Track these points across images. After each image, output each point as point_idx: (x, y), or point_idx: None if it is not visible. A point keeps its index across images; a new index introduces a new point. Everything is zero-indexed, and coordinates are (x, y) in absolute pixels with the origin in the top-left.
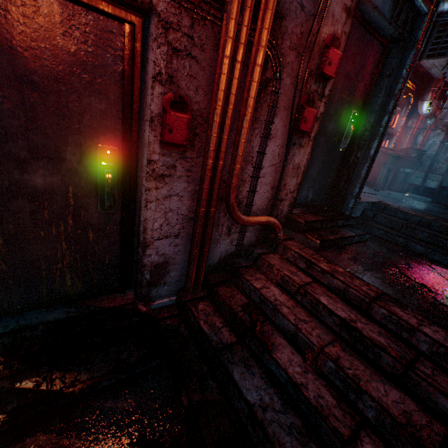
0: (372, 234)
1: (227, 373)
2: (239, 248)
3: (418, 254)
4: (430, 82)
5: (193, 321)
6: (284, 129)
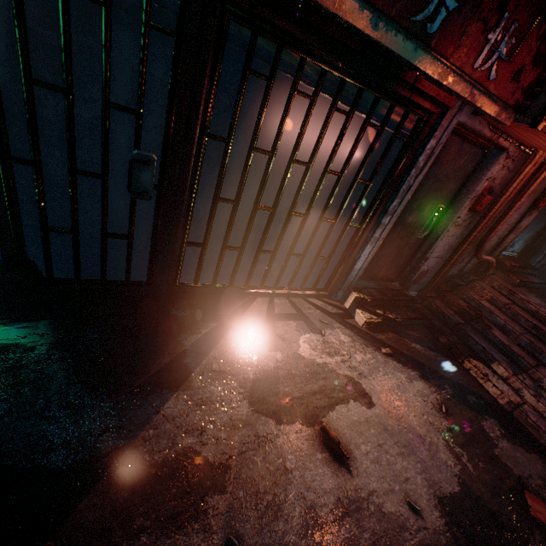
0: None
1: (466, 333)
2: (459, 272)
3: None
4: None
5: (435, 308)
6: (526, 204)
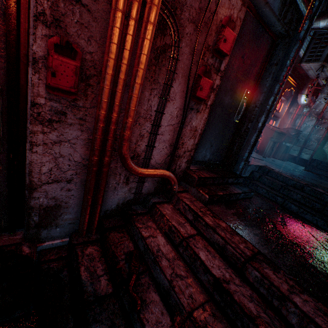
0: (257, 192)
1: None
2: (137, 196)
3: (292, 212)
4: (307, 81)
5: (75, 267)
6: (182, 93)
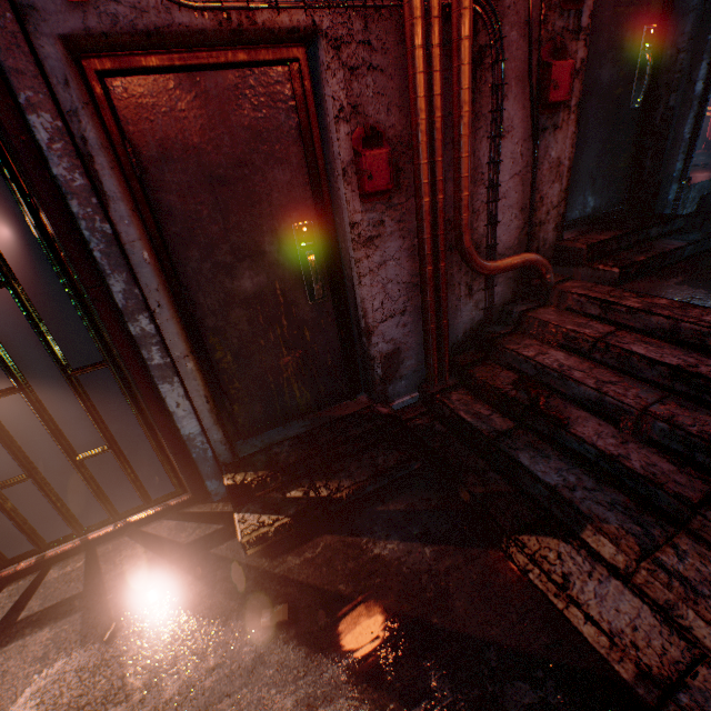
0: None
1: (511, 460)
2: (488, 312)
3: None
4: None
5: (450, 415)
6: (523, 112)
